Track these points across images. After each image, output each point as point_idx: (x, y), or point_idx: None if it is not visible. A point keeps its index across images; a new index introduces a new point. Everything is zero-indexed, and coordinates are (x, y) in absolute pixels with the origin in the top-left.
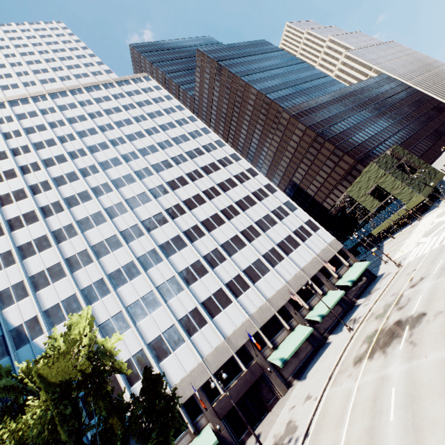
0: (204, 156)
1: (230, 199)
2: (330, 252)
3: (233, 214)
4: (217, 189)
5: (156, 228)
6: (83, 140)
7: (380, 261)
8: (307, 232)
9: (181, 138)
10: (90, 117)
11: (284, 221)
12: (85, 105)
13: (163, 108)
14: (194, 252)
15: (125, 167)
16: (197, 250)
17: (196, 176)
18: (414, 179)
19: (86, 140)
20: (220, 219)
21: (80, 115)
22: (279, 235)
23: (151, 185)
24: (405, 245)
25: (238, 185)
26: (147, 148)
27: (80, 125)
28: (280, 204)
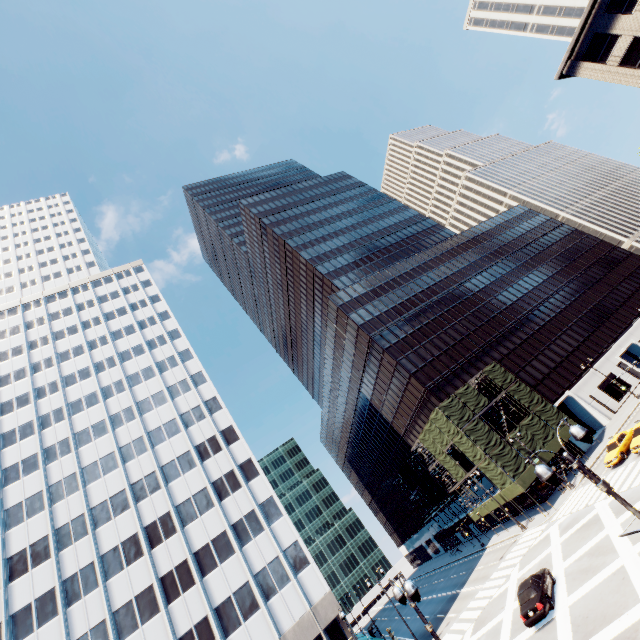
0: (163, 408)
1: (169, 501)
2: (311, 627)
3: (164, 534)
4: (159, 477)
5: (24, 573)
6: (0, 391)
7: (441, 621)
8: (283, 574)
9: (144, 373)
10: (29, 349)
11: (248, 547)
12: (33, 327)
13: (140, 318)
14: (62, 630)
15: (34, 441)
16: (68, 626)
17: (135, 450)
18: (511, 443)
19: (4, 391)
20: (136, 547)
21: (17, 346)
22: (228, 583)
23: (57, 475)
24: (467, 610)
25: (197, 465)
26: (83, 399)
27: (9, 364)
28: (254, 506)
